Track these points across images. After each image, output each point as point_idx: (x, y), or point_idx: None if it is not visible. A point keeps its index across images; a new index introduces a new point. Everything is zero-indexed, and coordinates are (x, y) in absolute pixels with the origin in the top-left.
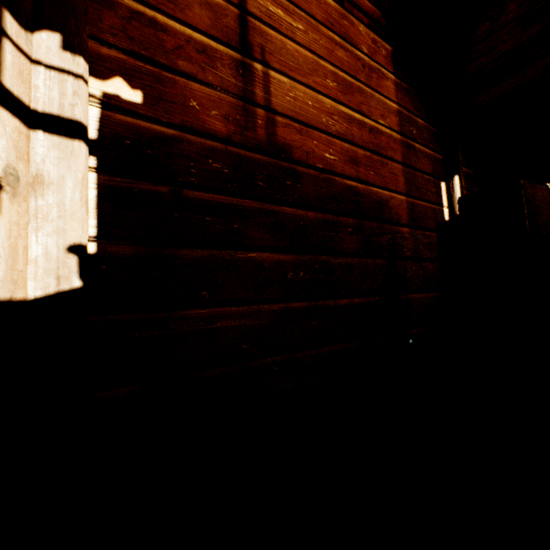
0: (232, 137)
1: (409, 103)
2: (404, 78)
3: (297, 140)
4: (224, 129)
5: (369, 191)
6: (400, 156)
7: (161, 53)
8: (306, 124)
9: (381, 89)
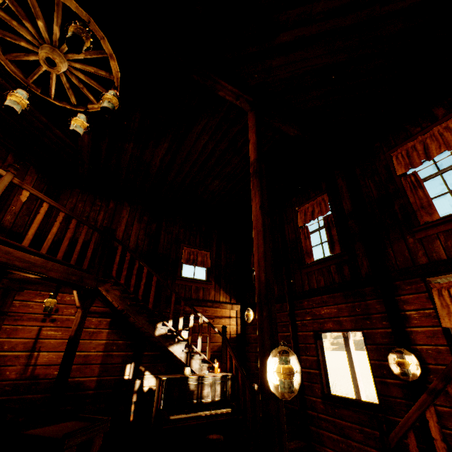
0: (17, 378)
1: (115, 336)
2: (116, 327)
3: (44, 371)
4: (15, 376)
5: (74, 380)
6: (100, 361)
7: (3, 362)
8: (50, 364)
9: (97, 338)
